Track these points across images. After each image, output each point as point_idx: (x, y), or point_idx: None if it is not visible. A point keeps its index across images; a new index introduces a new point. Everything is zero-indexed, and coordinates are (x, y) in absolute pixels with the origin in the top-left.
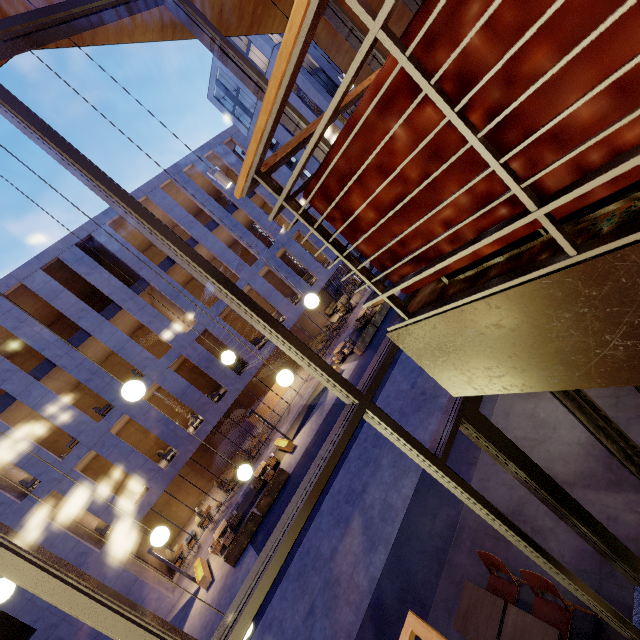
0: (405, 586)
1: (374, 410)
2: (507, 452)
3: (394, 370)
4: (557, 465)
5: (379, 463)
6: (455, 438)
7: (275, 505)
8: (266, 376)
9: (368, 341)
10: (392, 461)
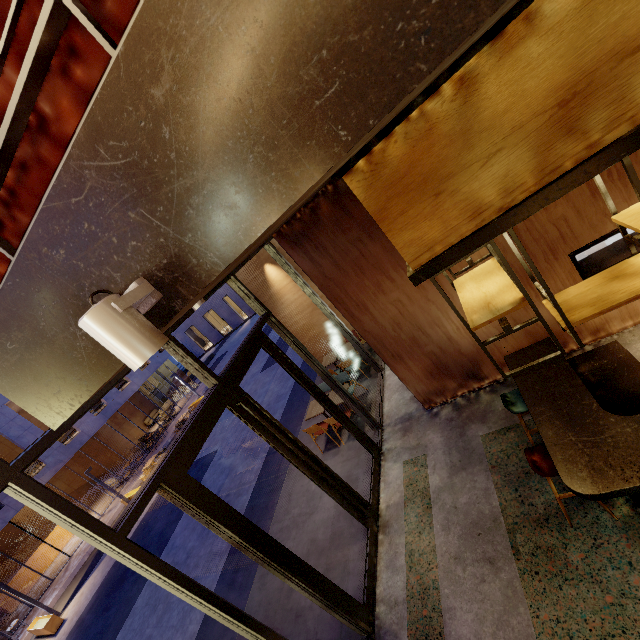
0: None
1: (23, 482)
2: (217, 514)
3: (205, 475)
4: (320, 533)
5: (169, 601)
6: None
7: None
8: (41, 521)
9: None
10: None
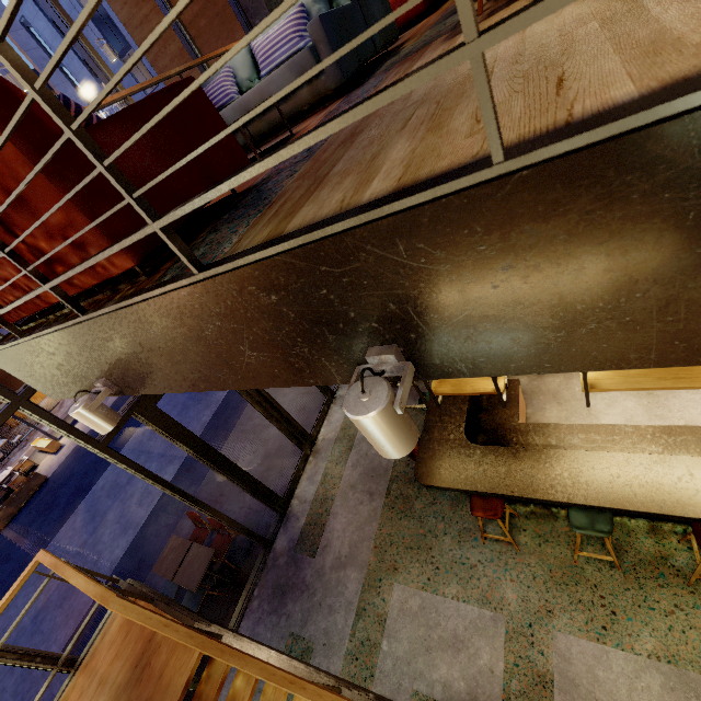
0: (143, 557)
1: (30, 407)
2: (178, 435)
3: None
4: (270, 443)
5: (150, 455)
6: (220, 427)
7: (21, 515)
8: None
9: None
10: (163, 452)
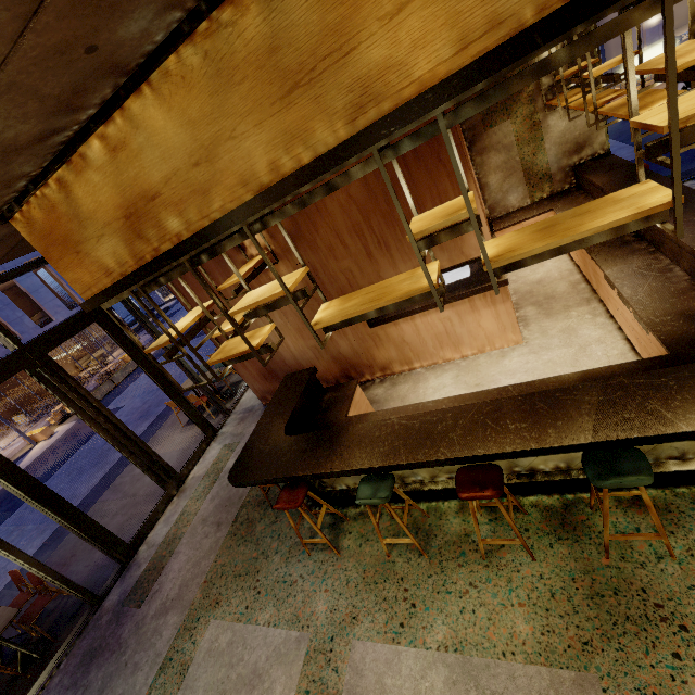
0: None
1: None
2: None
3: None
4: (142, 491)
5: (24, 529)
6: (105, 487)
7: None
8: None
9: (99, 399)
10: (38, 523)
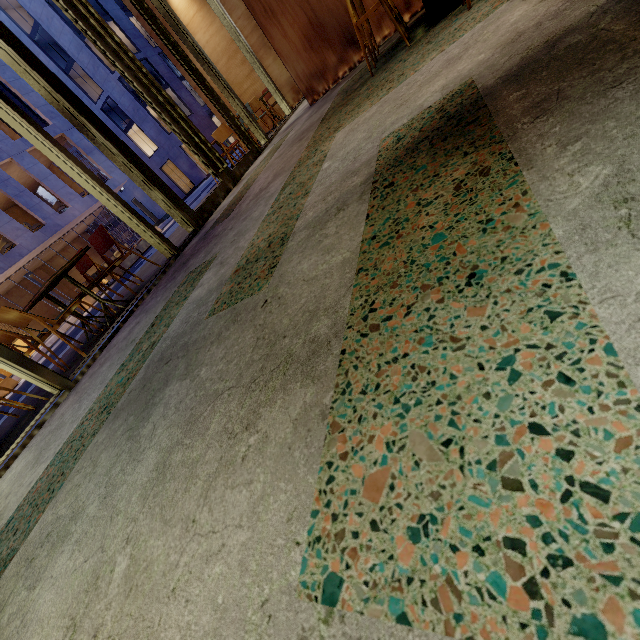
0: None
1: None
2: None
3: (138, 268)
4: None
5: None
6: None
7: None
8: None
9: (129, 265)
10: None
